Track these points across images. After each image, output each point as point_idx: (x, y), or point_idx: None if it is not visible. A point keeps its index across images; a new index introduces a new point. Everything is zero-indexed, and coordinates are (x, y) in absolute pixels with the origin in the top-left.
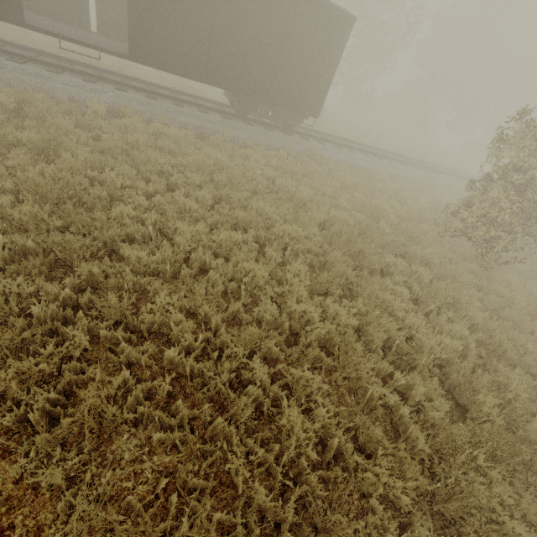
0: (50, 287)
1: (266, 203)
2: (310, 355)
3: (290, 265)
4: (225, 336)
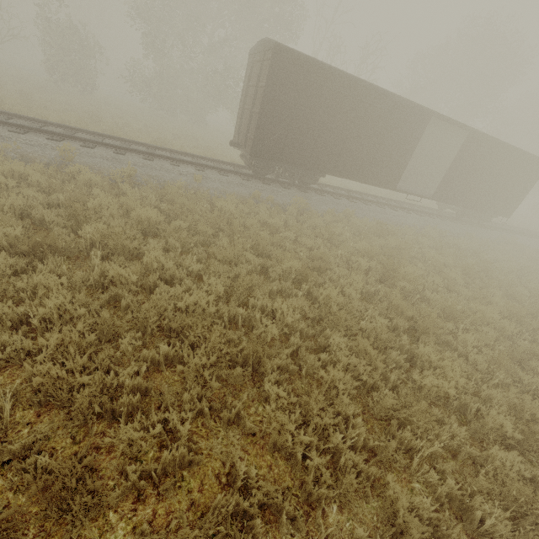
0: None
1: None
2: None
3: None
4: None
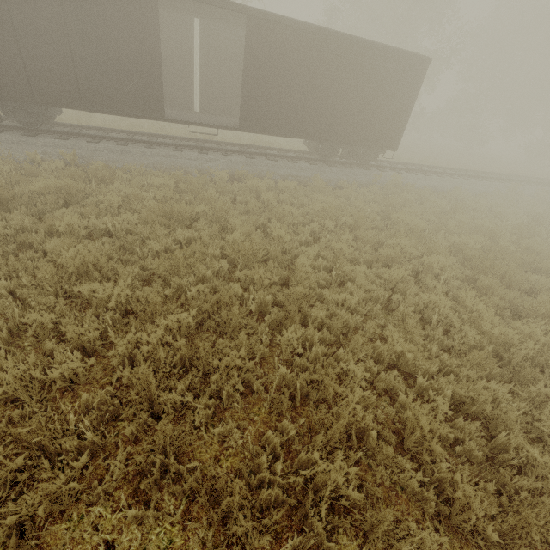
0: (310, 331)
1: (402, 238)
2: (528, 374)
3: (459, 293)
4: (449, 361)
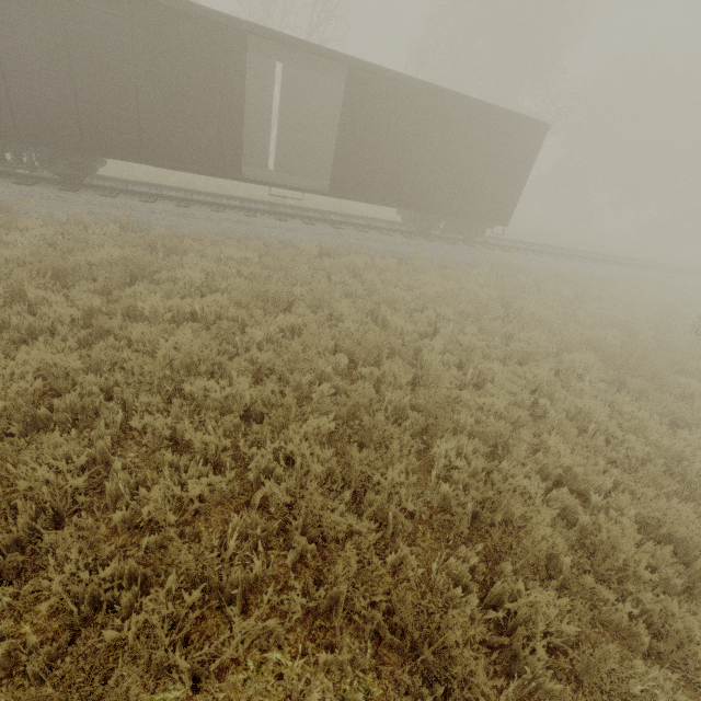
0: (465, 440)
1: (536, 332)
2: None
3: (612, 398)
4: (620, 477)
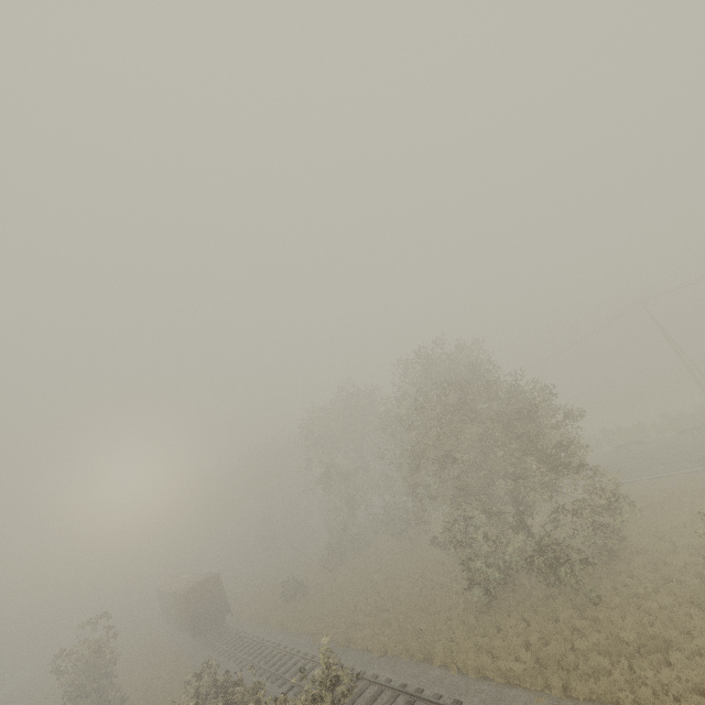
0: None
1: None
2: None
3: None
4: None
